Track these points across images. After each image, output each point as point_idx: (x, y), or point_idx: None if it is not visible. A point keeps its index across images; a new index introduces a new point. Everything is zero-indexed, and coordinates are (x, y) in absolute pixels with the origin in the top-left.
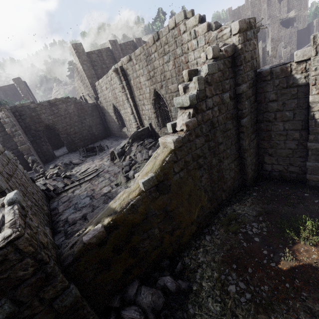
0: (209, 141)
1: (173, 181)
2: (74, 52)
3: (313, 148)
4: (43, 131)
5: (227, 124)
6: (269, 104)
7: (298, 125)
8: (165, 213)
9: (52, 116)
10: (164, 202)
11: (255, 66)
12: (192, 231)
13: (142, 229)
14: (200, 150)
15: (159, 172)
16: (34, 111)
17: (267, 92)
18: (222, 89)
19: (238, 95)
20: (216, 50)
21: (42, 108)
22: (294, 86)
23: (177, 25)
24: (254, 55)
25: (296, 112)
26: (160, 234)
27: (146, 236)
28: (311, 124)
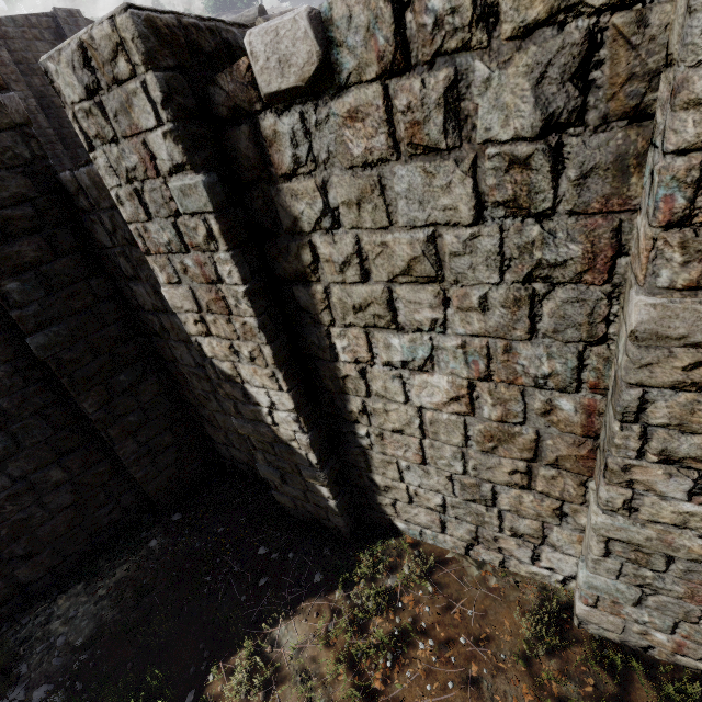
0: None
1: None
2: None
3: (246, 432)
4: None
5: None
6: (133, 288)
7: None
8: None
9: None
10: None
11: (35, 156)
12: None
13: None
14: None
15: None
16: None
17: (108, 248)
18: None
19: None
20: None
21: None
22: None
23: None
24: None
25: None
26: None
27: None
28: (209, 369)
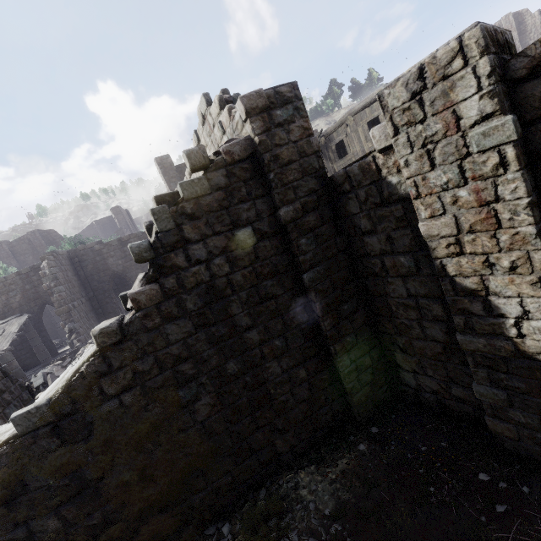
0: (210, 325)
1: (101, 413)
2: (158, 168)
3: (472, 348)
4: (109, 282)
5: (262, 288)
6: (365, 240)
7: (432, 286)
8: (81, 483)
9: (122, 260)
10: (75, 459)
11: (320, 167)
12: (167, 528)
13: (4, 519)
14: (182, 346)
15: (59, 397)
16: (99, 254)
17: (353, 215)
18: (233, 221)
19: (284, 227)
20: (196, 155)
21: (110, 250)
22: (394, 200)
23: (205, 118)
24: (309, 148)
25: (419, 257)
26: (67, 531)
27: (24, 534)
28: (445, 288)
